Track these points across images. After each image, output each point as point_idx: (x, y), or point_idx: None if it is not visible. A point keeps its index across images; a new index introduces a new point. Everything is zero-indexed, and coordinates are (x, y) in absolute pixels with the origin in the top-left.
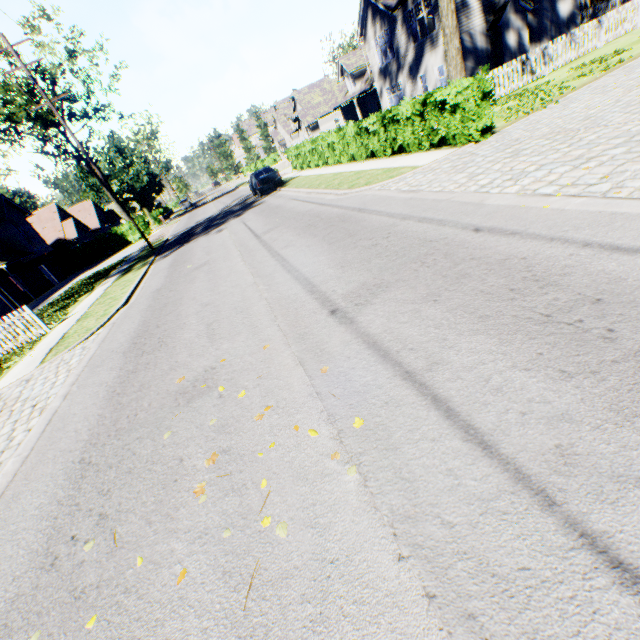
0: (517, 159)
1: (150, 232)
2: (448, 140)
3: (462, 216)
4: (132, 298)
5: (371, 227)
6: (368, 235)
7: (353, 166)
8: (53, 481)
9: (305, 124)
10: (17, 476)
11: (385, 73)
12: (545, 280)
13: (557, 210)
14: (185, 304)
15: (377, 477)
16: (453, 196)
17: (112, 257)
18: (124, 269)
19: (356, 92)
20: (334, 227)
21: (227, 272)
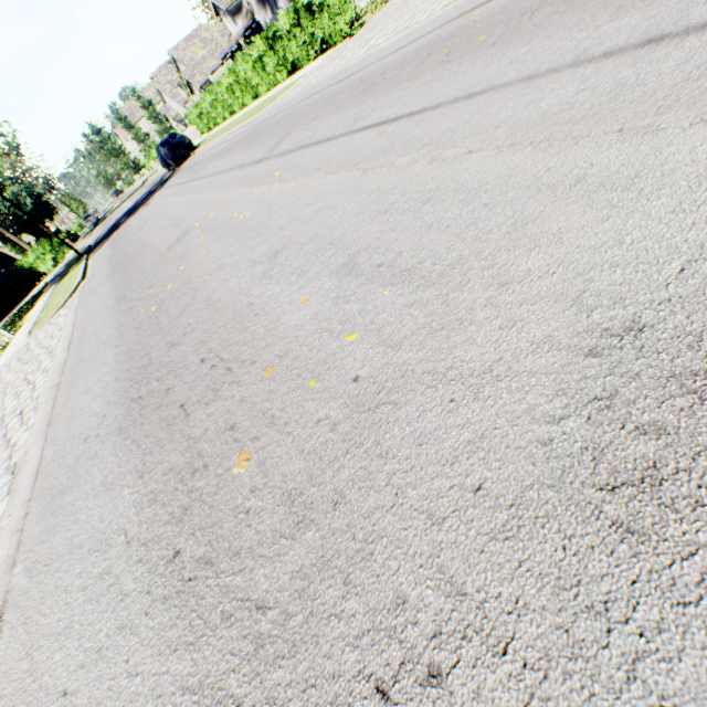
0: (371, 33)
1: (63, 256)
2: (328, 43)
3: (334, 81)
4: (87, 276)
5: (277, 121)
6: (276, 125)
7: (258, 102)
8: (105, 315)
9: (197, 86)
10: (74, 337)
11: (263, 1)
12: (367, 80)
13: (382, 49)
14: (144, 238)
15: (288, 177)
16: (330, 75)
17: (31, 293)
18: (58, 280)
19: (240, 31)
20: (250, 138)
21: (171, 208)
